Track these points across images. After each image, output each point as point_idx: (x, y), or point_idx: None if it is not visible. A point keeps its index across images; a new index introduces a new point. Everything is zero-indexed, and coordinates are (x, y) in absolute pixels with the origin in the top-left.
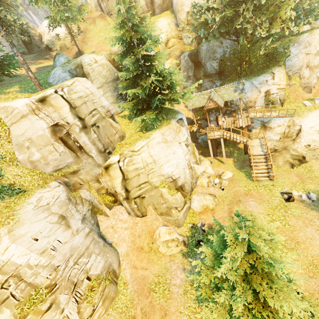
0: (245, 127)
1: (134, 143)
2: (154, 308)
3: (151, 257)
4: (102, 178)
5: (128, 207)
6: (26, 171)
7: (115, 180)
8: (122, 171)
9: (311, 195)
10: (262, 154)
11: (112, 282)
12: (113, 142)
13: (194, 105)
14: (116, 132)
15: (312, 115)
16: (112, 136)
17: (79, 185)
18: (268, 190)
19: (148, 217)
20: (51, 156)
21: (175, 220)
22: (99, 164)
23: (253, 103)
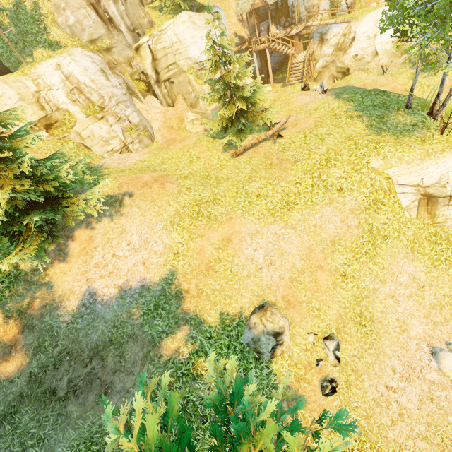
0: (296, 37)
1: (162, 25)
2: (176, 141)
3: (180, 133)
4: (134, 61)
5: (160, 94)
6: (66, 36)
7: (146, 61)
8: (152, 51)
9: (324, 83)
10: (302, 61)
11: (147, 137)
12: (142, 26)
13: (243, 9)
14: (145, 15)
15: (368, 17)
16: (141, 18)
17: (113, 65)
18: (293, 87)
19: (179, 107)
20: (86, 21)
21: (204, 114)
22: (130, 44)
23: (316, 9)
